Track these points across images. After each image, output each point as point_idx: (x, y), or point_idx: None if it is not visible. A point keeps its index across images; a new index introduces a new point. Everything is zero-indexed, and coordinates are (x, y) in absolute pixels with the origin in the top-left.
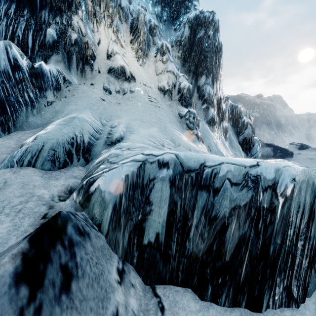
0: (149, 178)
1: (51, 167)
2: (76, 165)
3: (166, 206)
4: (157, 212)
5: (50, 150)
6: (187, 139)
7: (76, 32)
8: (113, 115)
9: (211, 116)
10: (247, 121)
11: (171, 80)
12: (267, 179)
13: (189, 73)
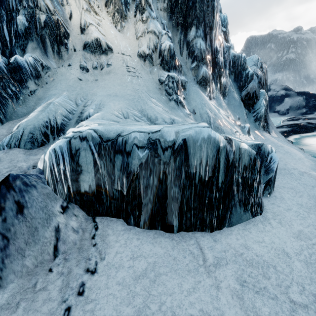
0: (76, 149)
1: (31, 146)
2: (52, 143)
3: (92, 167)
4: (86, 171)
5: (29, 134)
6: (164, 106)
7: (44, 12)
8: (89, 94)
9: (202, 75)
10: (252, 72)
11: (152, 42)
12: (168, 141)
13: (178, 27)
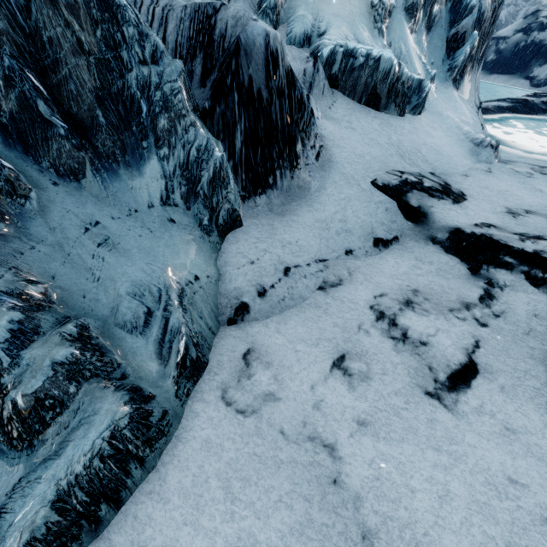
0: (337, 51)
1: (299, 47)
2: (306, 47)
3: (340, 62)
4: (337, 64)
5: (298, 38)
6: (369, 33)
7: None
8: (319, 10)
9: (412, 1)
10: (474, 3)
11: None
12: (374, 56)
13: None
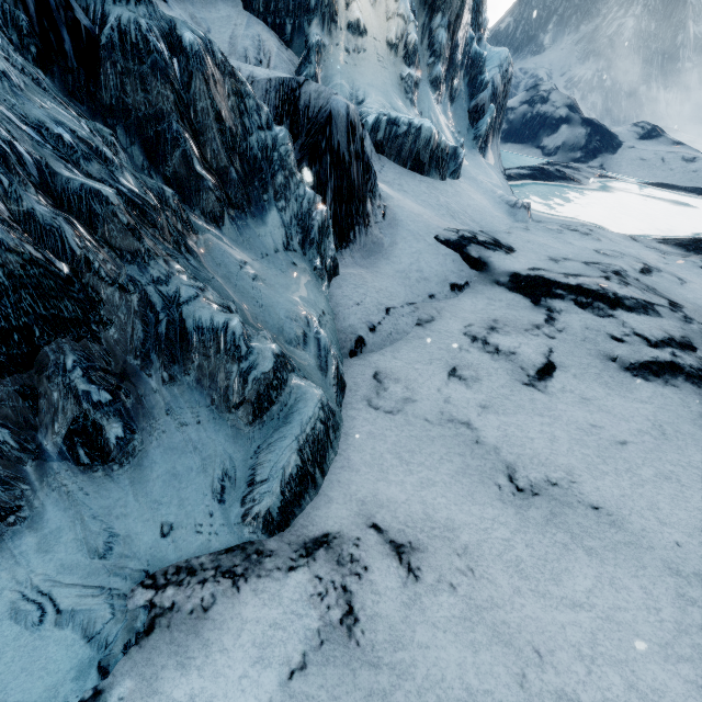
0: (381, 119)
1: None
2: None
3: (384, 129)
4: (381, 131)
5: None
6: (402, 103)
7: None
8: (354, 80)
9: (435, 75)
10: (488, 79)
11: (400, 29)
12: (415, 125)
13: (425, 6)
